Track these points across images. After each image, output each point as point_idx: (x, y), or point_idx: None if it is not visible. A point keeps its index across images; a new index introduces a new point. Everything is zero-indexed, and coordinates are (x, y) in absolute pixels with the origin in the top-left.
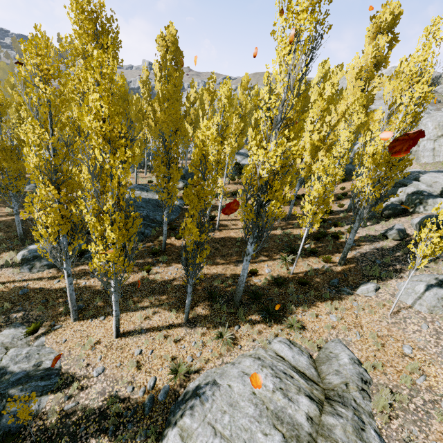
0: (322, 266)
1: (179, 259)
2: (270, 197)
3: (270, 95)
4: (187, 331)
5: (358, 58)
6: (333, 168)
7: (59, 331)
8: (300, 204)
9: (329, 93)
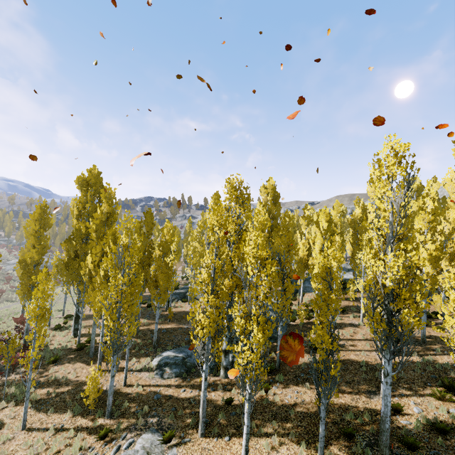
0: None
1: (297, 381)
2: (401, 306)
3: (363, 214)
4: None
5: (453, 172)
6: None
7: (189, 446)
8: (435, 324)
9: (431, 207)
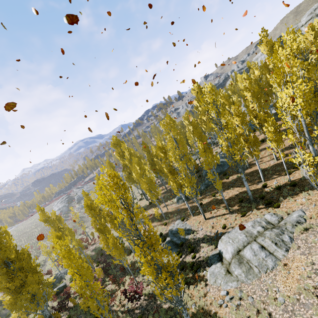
0: None
1: (228, 188)
2: (233, 154)
3: (260, 73)
4: (229, 215)
5: None
6: (272, 122)
7: (189, 220)
8: None
9: (280, 65)
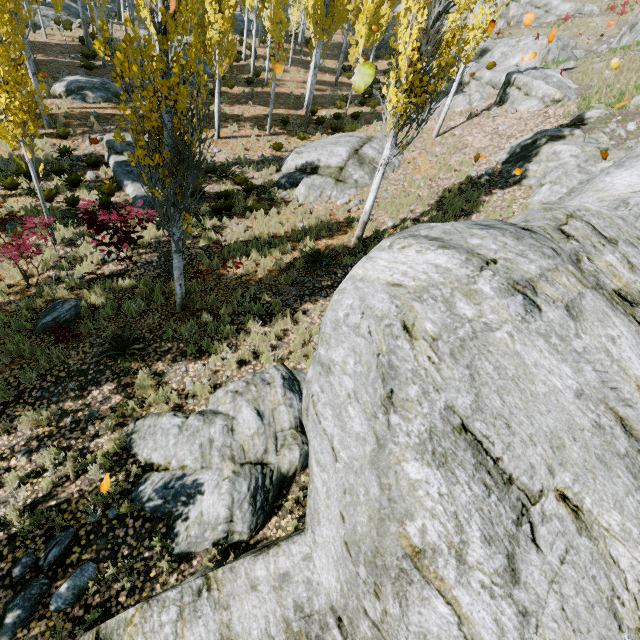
0: (371, 109)
1: (240, 103)
2: None
3: None
4: (272, 138)
5: None
6: None
7: None
8: (346, 76)
9: None
